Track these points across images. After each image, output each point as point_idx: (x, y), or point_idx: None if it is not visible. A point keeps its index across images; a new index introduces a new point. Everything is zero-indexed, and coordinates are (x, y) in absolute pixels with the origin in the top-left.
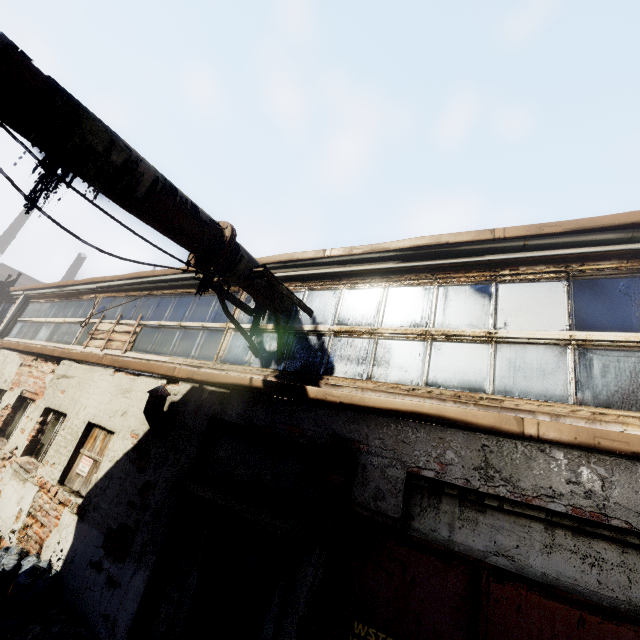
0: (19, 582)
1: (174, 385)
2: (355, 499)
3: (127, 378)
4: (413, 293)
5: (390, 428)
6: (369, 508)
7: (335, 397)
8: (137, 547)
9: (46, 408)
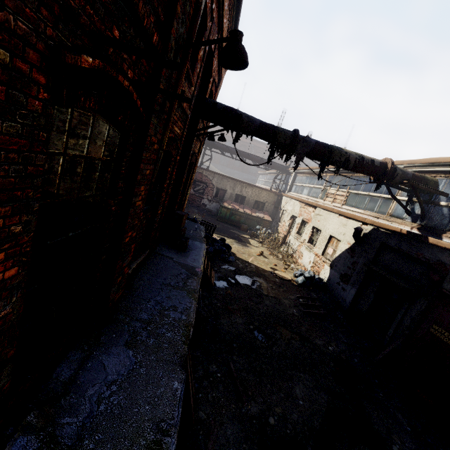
0: (316, 280)
1: (365, 226)
2: (443, 286)
3: (344, 219)
4: None
5: None
6: (449, 291)
7: (442, 244)
8: (351, 281)
9: (313, 226)
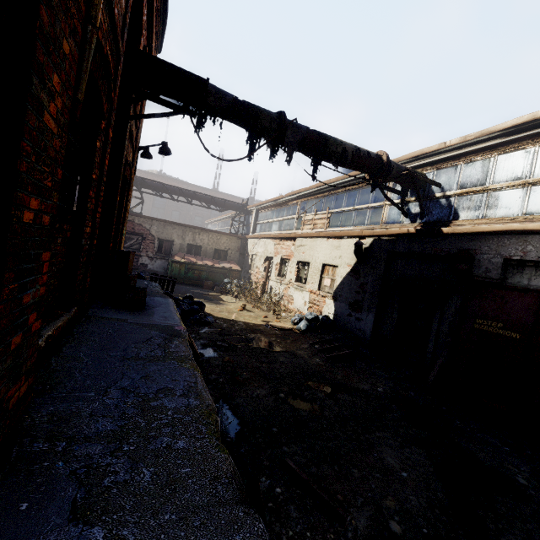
0: (323, 319)
1: (363, 240)
2: (474, 274)
3: (335, 241)
4: (516, 157)
5: (493, 240)
6: (482, 277)
7: (459, 230)
8: (365, 307)
9: (297, 261)
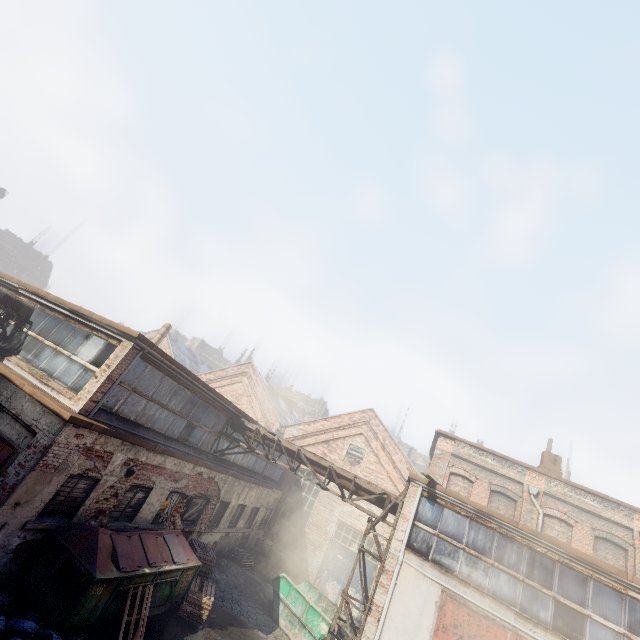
0: None
1: None
2: None
3: None
4: (68, 329)
5: None
6: None
7: None
8: None
9: None
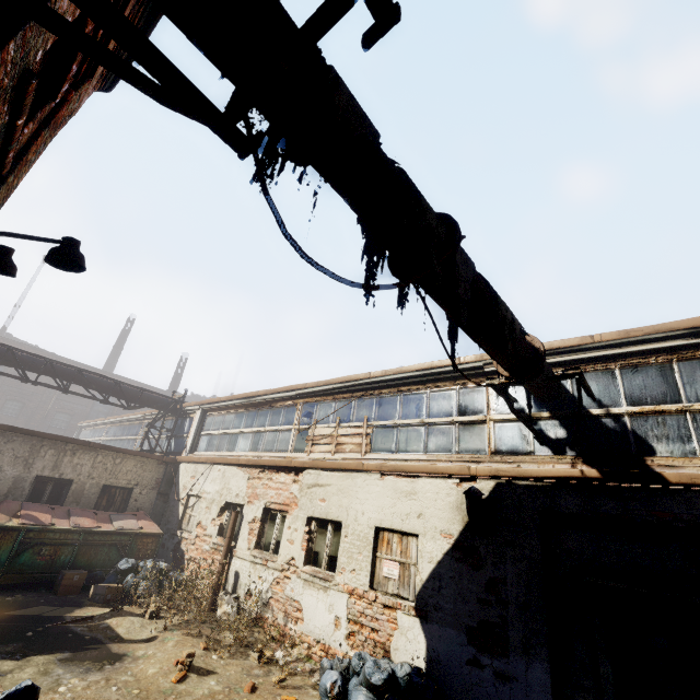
0: (418, 683)
1: (469, 483)
2: None
3: (403, 481)
4: None
5: None
6: None
7: None
8: (516, 641)
9: (307, 517)
